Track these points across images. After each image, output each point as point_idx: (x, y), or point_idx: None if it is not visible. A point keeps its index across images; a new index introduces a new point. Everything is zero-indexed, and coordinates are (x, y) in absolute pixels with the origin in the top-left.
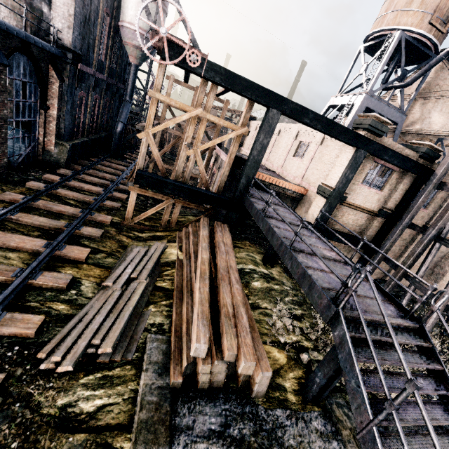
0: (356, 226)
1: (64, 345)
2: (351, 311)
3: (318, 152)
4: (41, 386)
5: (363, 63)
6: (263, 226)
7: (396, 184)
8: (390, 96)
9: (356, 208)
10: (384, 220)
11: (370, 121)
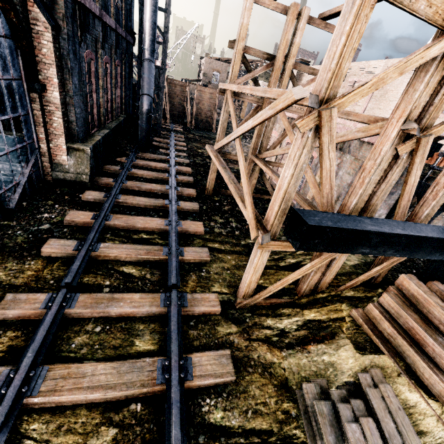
0: None
1: None
2: None
3: None
4: None
5: None
6: None
7: None
8: None
9: None
10: None
11: None
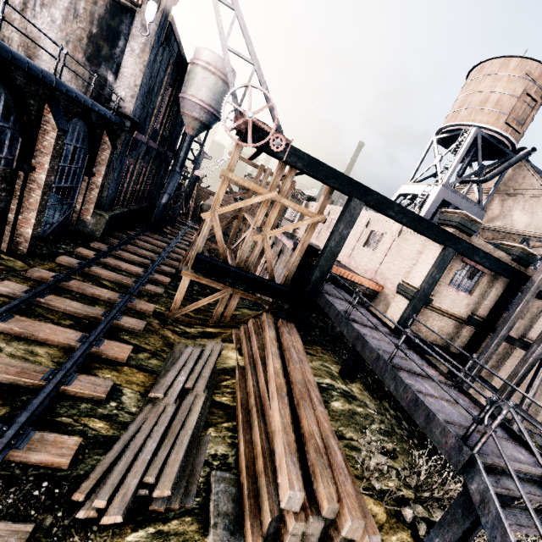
0: (441, 334)
1: (110, 483)
2: (486, 455)
3: (394, 245)
4: None
5: (437, 154)
6: (348, 332)
7: (487, 289)
8: (467, 190)
9: (442, 312)
10: (475, 329)
11: (458, 218)
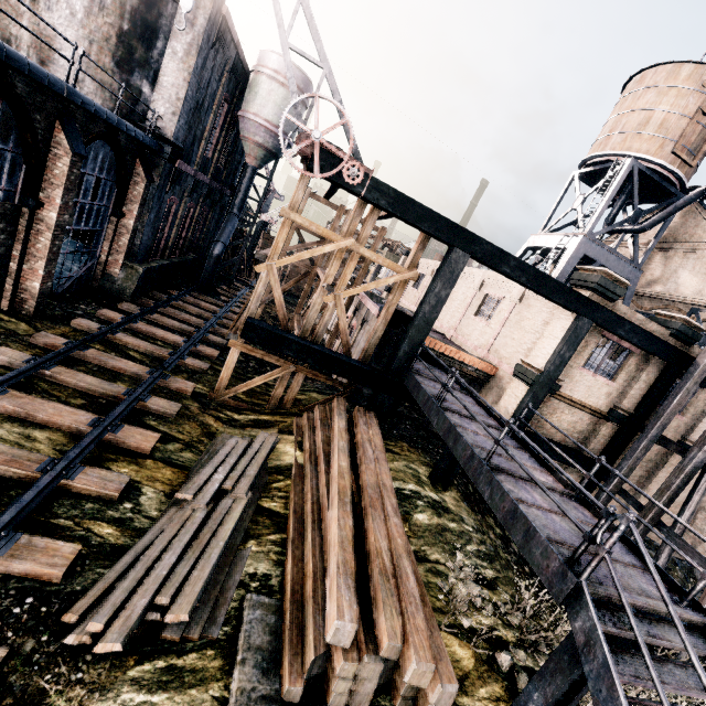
0: (572, 432)
1: (111, 602)
2: (599, 585)
3: (514, 313)
4: (62, 676)
5: (579, 194)
6: (439, 422)
7: (636, 373)
8: (618, 242)
9: (573, 403)
10: (618, 427)
11: (597, 277)
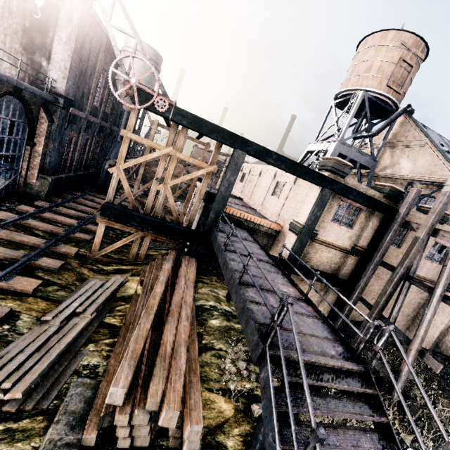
0: (330, 263)
1: None
2: (283, 349)
3: (292, 191)
4: None
5: (335, 116)
6: (221, 259)
7: (366, 223)
8: (360, 144)
9: (328, 245)
10: (358, 258)
11: (331, 163)
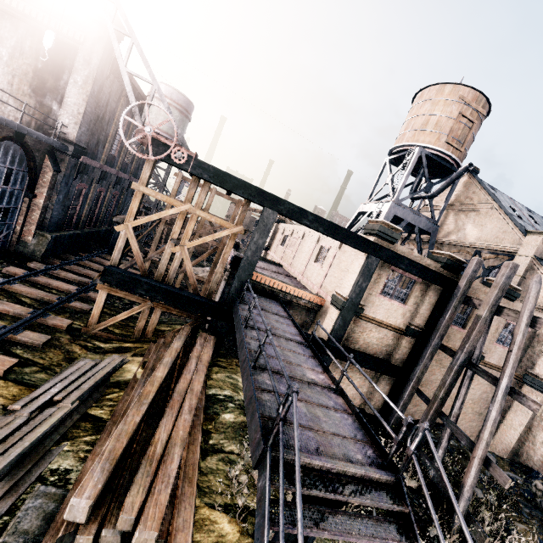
0: (381, 346)
1: None
2: (291, 451)
3: (336, 258)
4: None
5: (389, 173)
6: (239, 337)
7: (422, 297)
8: (418, 206)
9: (377, 323)
10: (415, 340)
11: (378, 226)
